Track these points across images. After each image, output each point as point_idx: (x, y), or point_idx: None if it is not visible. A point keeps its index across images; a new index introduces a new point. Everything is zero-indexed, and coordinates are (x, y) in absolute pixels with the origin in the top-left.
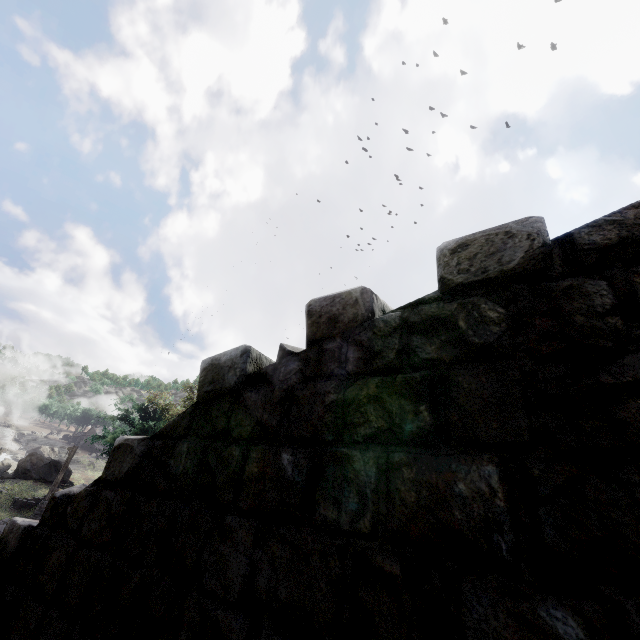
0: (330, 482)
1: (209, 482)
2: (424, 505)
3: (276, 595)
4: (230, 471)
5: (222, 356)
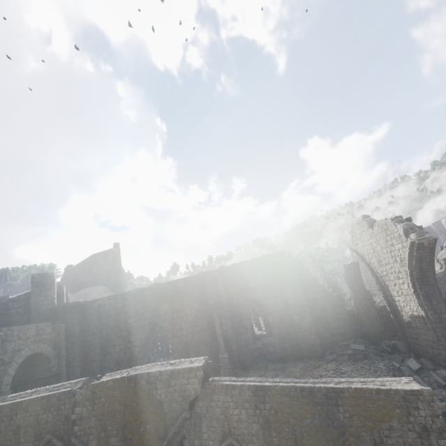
0: None
1: None
2: None
3: None
4: None
5: None
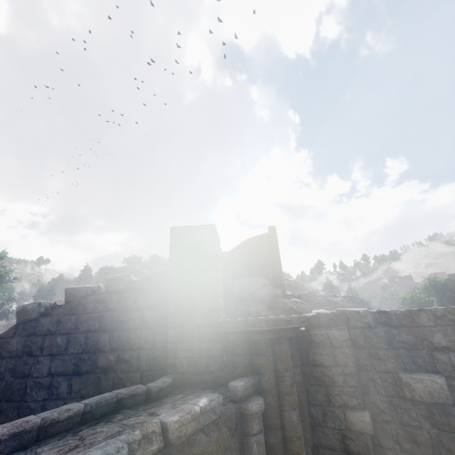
0: (73, 343)
1: (30, 350)
2: (94, 344)
3: (58, 371)
4: (38, 346)
5: (28, 306)
